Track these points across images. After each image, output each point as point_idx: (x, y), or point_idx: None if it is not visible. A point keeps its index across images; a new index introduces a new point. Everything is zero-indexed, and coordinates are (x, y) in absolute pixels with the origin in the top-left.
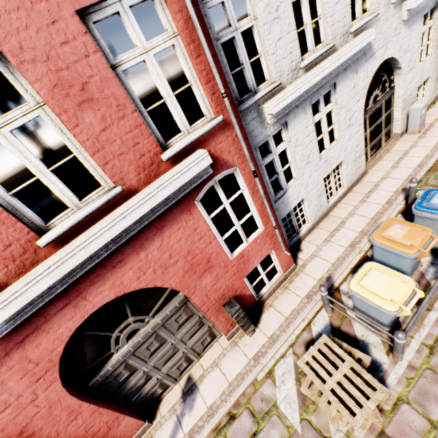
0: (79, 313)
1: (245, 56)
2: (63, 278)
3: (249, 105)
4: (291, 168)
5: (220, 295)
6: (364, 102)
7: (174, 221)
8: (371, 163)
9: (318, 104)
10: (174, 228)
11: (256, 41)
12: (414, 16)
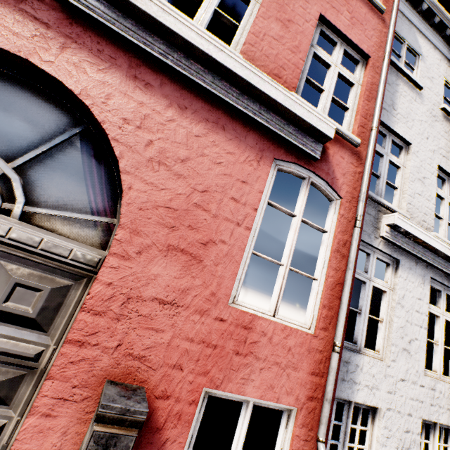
0: (28, 43)
1: (384, 173)
2: (99, 8)
3: (372, 196)
4: (379, 330)
5: (138, 345)
6: None
7: (238, 142)
8: None
9: (437, 297)
10: (229, 145)
11: (396, 178)
12: None
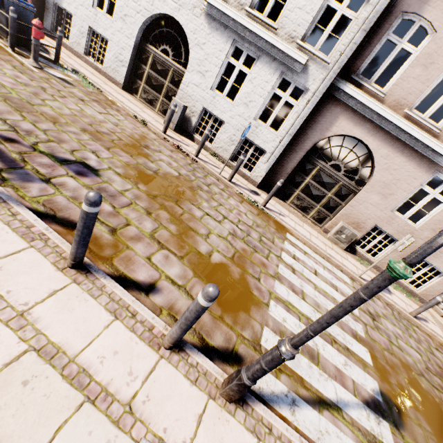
0: None
1: None
2: None
3: None
4: None
5: None
6: (143, 23)
7: None
8: (134, 97)
9: None
10: None
11: None
12: (220, 26)
